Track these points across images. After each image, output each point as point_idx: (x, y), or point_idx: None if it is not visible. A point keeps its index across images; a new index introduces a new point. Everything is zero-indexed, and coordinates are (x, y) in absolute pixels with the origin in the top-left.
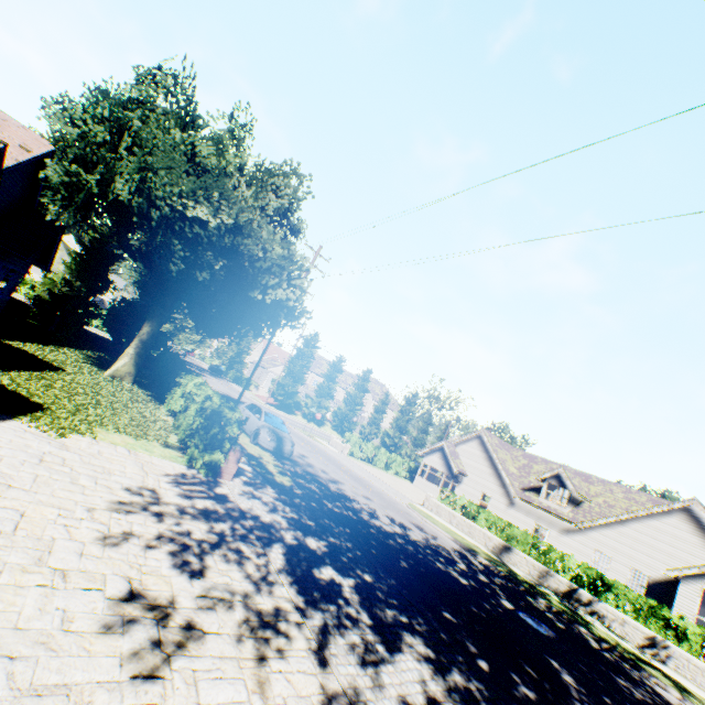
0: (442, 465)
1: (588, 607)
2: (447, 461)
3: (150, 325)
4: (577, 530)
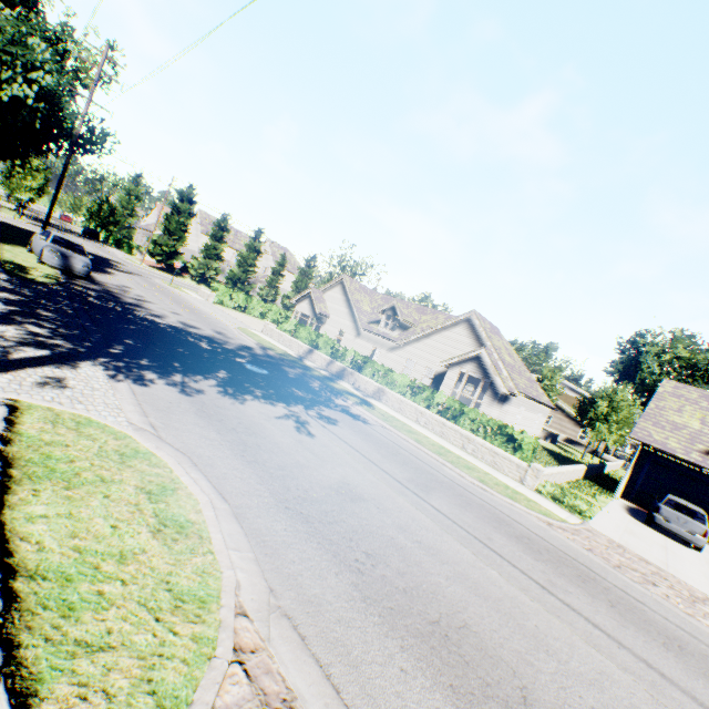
0: (309, 310)
1: (350, 379)
2: (314, 306)
3: None
4: (399, 347)
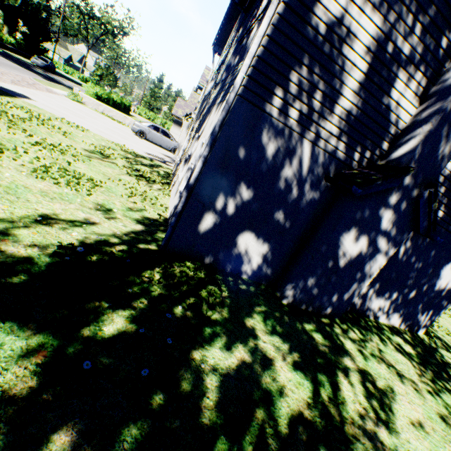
0: None
1: None
2: None
3: (6, 27)
4: None
